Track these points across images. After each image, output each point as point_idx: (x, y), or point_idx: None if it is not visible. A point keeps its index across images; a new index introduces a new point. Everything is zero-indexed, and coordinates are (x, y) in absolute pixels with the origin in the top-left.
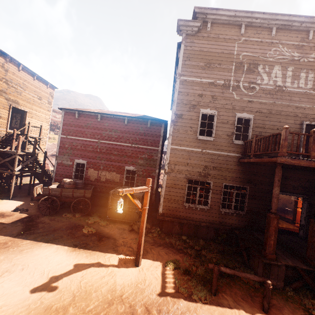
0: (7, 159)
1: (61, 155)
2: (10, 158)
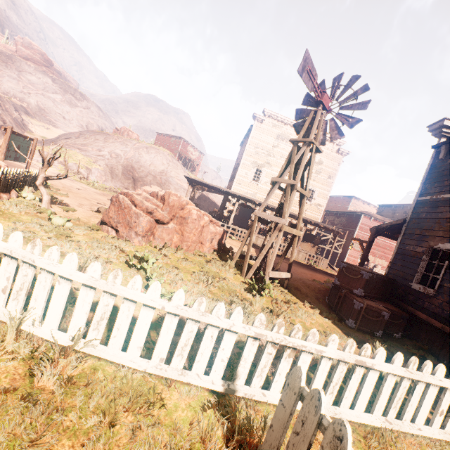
0: (338, 243)
1: (354, 243)
2: (340, 243)
